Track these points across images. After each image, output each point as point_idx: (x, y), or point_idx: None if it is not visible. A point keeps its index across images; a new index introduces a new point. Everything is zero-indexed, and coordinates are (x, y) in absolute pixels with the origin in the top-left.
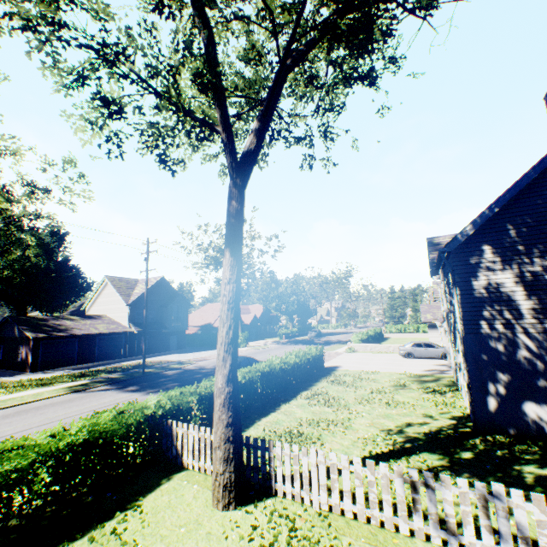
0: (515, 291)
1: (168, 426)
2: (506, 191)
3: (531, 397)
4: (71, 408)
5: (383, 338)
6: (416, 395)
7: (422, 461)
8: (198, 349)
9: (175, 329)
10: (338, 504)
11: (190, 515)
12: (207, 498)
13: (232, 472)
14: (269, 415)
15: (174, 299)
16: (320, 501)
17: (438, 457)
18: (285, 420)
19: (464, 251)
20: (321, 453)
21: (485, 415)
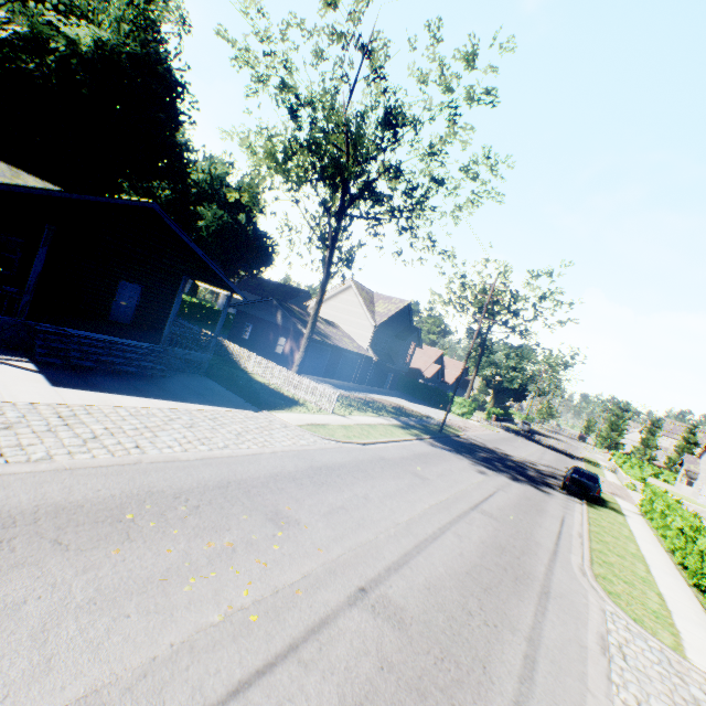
0: None
1: None
2: None
3: None
4: (470, 475)
5: None
6: None
7: None
8: (415, 400)
9: (399, 367)
10: None
11: None
12: None
13: None
14: None
15: (413, 334)
16: None
17: None
18: None
19: None
20: None
21: None
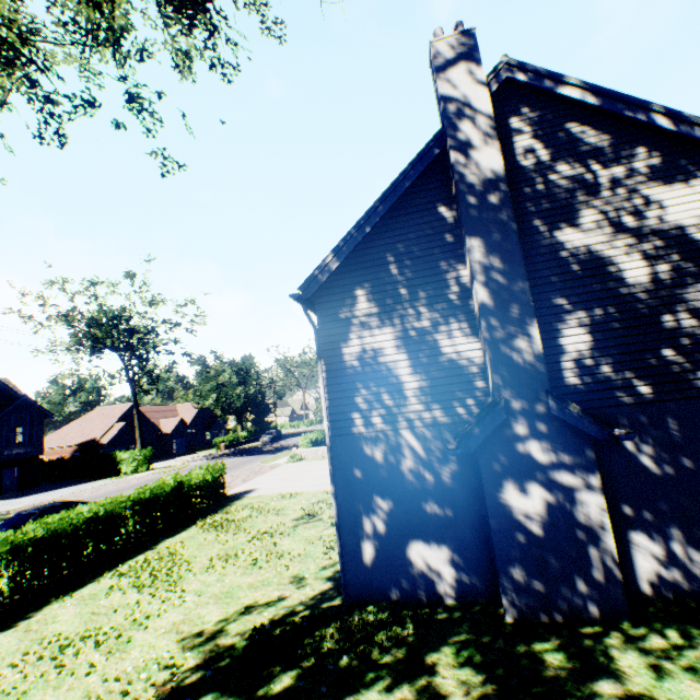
0: (398, 360)
1: None
2: (379, 200)
3: (418, 532)
4: None
5: None
6: (317, 532)
7: None
8: (60, 486)
9: (12, 457)
10: None
11: None
12: None
13: None
14: None
15: (8, 406)
16: None
17: None
18: (3, 651)
19: (333, 299)
20: None
21: (360, 573)
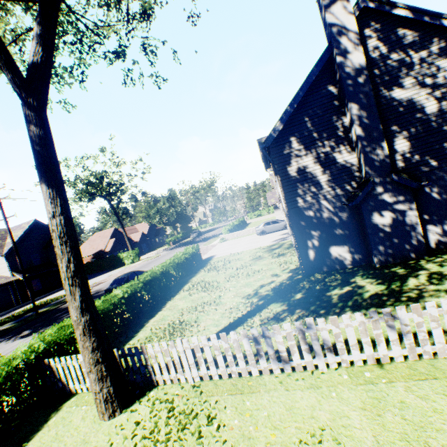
0: (316, 169)
1: (47, 366)
2: (300, 89)
3: (333, 243)
4: None
5: (246, 225)
6: (267, 261)
7: (270, 312)
8: (96, 275)
9: None
10: (206, 373)
11: (77, 439)
12: (95, 414)
13: (110, 386)
14: (157, 315)
15: None
16: (193, 376)
17: (280, 305)
18: (169, 314)
19: (279, 145)
20: (185, 341)
21: (309, 264)
